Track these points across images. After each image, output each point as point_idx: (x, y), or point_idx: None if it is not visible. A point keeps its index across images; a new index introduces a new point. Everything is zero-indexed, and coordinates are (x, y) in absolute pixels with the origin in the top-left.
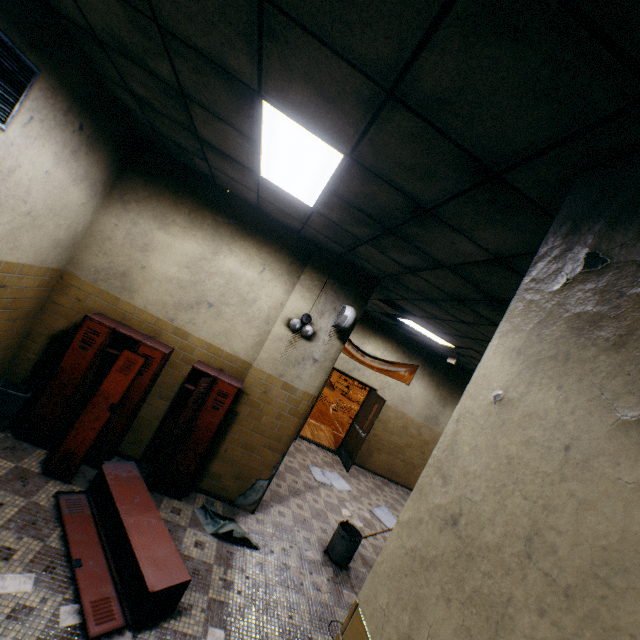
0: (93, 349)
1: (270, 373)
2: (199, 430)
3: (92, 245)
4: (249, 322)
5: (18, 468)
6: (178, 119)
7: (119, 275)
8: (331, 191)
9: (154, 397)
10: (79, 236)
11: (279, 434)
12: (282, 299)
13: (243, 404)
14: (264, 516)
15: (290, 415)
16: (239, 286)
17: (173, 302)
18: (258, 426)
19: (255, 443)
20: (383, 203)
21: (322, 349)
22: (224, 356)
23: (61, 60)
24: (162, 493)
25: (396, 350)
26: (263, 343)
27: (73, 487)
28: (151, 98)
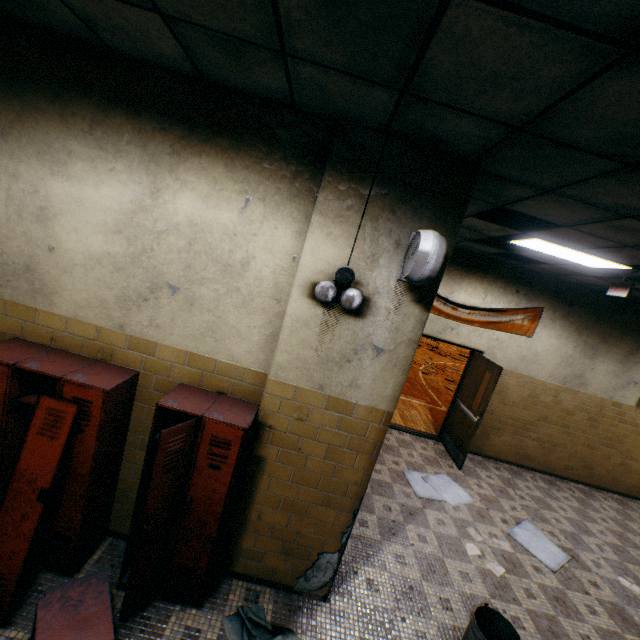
0: None
1: (301, 386)
2: (198, 505)
3: None
4: (245, 304)
5: None
6: None
7: (21, 271)
8: None
9: (133, 450)
10: None
11: (339, 482)
12: (293, 250)
13: (268, 443)
14: (343, 601)
15: (351, 450)
16: (212, 244)
17: (114, 297)
18: (301, 474)
19: (303, 500)
20: None
21: (386, 327)
22: (219, 370)
23: None
24: (171, 599)
25: (504, 291)
26: (278, 336)
27: (10, 634)
28: None
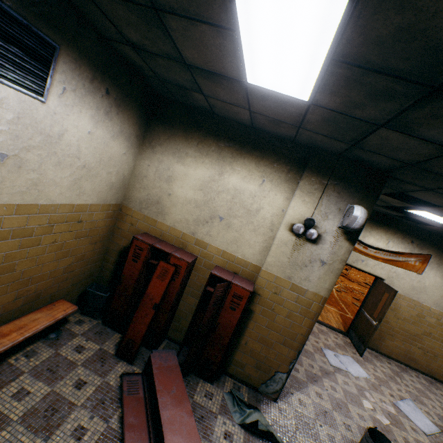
0: (140, 261)
1: (278, 275)
2: (221, 327)
3: (136, 183)
4: (254, 230)
5: (101, 350)
6: (166, 52)
7: (154, 203)
8: (335, 59)
9: (187, 295)
10: (127, 178)
11: (292, 332)
12: (283, 206)
13: (256, 303)
14: (285, 405)
15: (301, 315)
16: (243, 199)
17: (192, 219)
18: (272, 323)
19: (270, 339)
20: (439, 32)
21: (329, 251)
22: (236, 261)
23: (75, 33)
24: (198, 375)
25: (402, 240)
26: (269, 248)
27: (134, 368)
28: (141, 39)
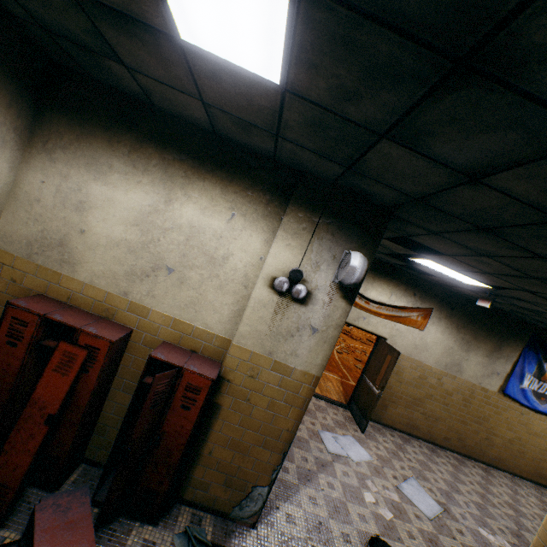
0: (23, 344)
1: (255, 351)
2: (168, 437)
3: (19, 211)
4: (221, 287)
5: None
6: None
7: (55, 245)
8: None
9: (117, 391)
10: None
11: (275, 428)
12: (261, 252)
13: (225, 393)
14: (268, 529)
15: (287, 403)
16: (203, 241)
17: (124, 271)
18: (247, 420)
19: (246, 441)
20: None
21: (321, 314)
22: (195, 333)
23: None
24: (133, 517)
25: (405, 293)
26: (242, 312)
27: (4, 534)
28: None
